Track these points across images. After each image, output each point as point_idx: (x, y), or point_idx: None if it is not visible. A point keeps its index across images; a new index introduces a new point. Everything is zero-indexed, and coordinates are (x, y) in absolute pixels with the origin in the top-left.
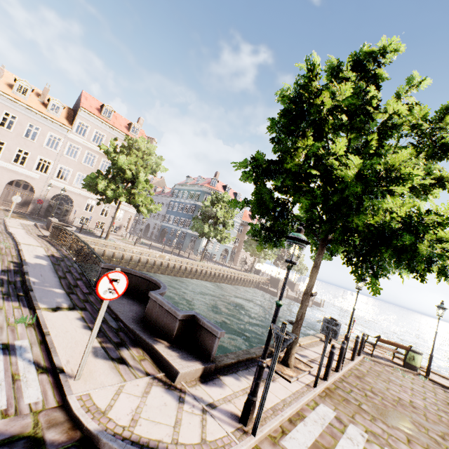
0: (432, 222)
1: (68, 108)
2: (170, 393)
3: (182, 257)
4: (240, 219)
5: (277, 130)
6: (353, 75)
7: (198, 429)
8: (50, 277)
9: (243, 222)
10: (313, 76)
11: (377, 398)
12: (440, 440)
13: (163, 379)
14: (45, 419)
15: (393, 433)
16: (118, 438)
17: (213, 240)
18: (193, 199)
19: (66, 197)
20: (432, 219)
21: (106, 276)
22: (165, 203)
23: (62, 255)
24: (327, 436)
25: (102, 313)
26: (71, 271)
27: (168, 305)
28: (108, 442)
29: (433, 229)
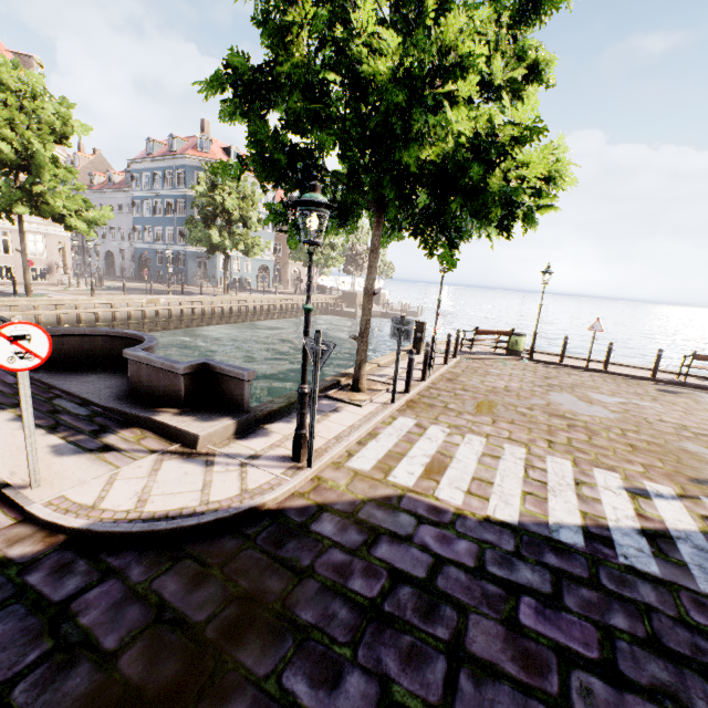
0: (509, 139)
1: None
2: (192, 461)
3: (190, 296)
4: None
5: None
6: None
7: (237, 482)
8: None
9: None
10: None
11: (468, 394)
12: (527, 412)
13: (180, 451)
14: (2, 540)
15: (478, 420)
16: (122, 522)
17: (238, 256)
18: (175, 186)
19: None
20: (509, 136)
21: None
22: (125, 204)
23: None
24: (403, 443)
25: (27, 393)
26: None
27: (158, 361)
28: (107, 530)
29: (512, 152)
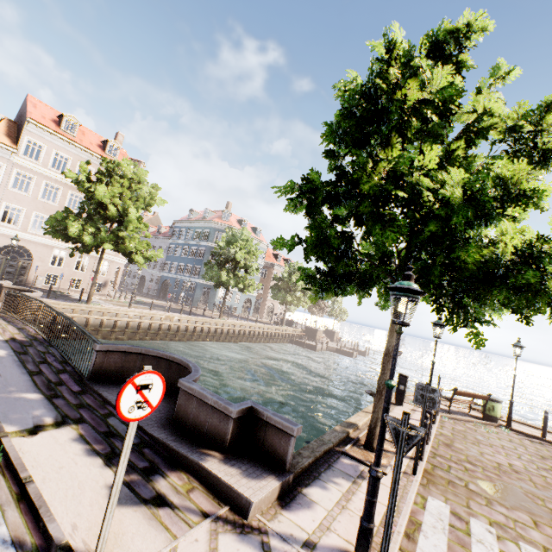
0: None
1: (8, 120)
2: (247, 540)
3: (195, 316)
4: (262, 260)
5: (337, 138)
6: (426, 64)
7: None
8: (14, 375)
9: (267, 264)
10: (391, 58)
11: (478, 469)
12: None
13: (230, 518)
14: None
15: (516, 517)
16: None
17: (232, 290)
18: (201, 239)
19: (19, 248)
20: None
21: (130, 382)
22: (164, 246)
23: (28, 336)
24: (456, 546)
25: (129, 444)
26: (48, 360)
27: (212, 398)
28: None
29: None
